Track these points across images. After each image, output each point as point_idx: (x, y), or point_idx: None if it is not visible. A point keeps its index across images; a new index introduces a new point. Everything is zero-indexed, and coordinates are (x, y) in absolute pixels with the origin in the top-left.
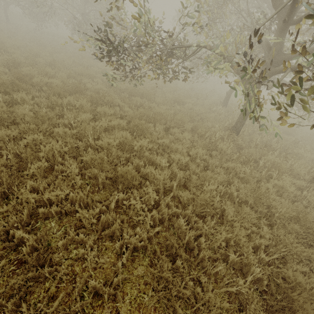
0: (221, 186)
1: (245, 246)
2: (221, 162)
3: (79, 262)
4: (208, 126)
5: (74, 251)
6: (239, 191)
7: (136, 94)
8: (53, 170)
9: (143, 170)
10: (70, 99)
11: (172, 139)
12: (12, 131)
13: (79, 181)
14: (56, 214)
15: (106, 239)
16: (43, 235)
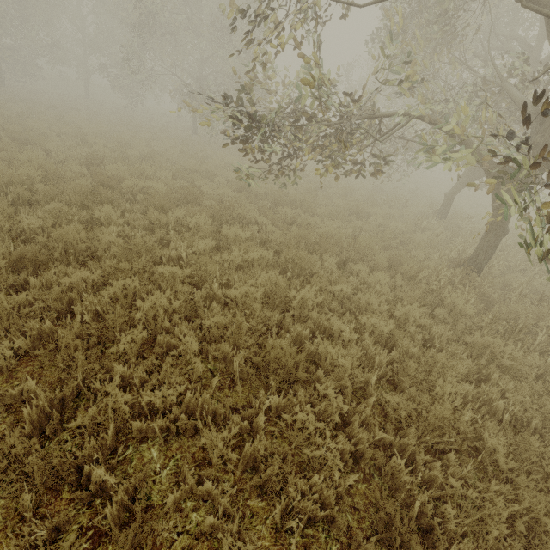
0: (465, 385)
1: (548, 534)
2: (455, 330)
3: (204, 543)
4: (417, 258)
5: (193, 517)
6: (503, 396)
7: (284, 201)
8: (153, 343)
9: (308, 347)
10: (179, 214)
11: (356, 284)
12: (91, 272)
13: (199, 368)
14: (159, 432)
15: (251, 492)
16: (141, 478)
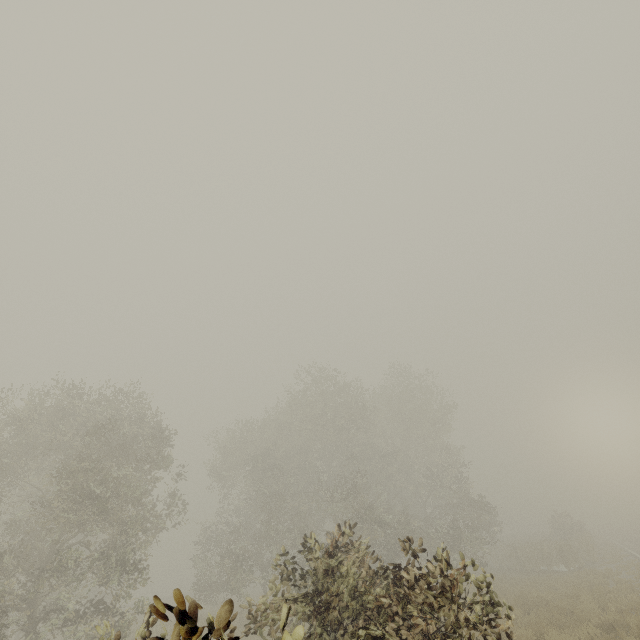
0: None
1: None
2: None
3: None
4: None
5: None
6: None
7: None
8: None
9: None
10: None
11: None
12: None
13: None
14: None
15: None
16: None
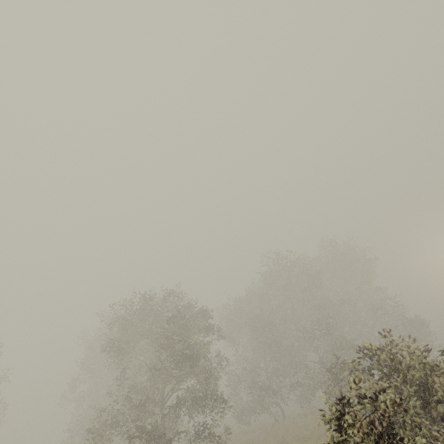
0: None
1: None
2: None
3: None
4: None
5: None
6: None
7: None
8: None
9: None
10: None
11: None
12: None
13: None
14: None
15: None
16: None
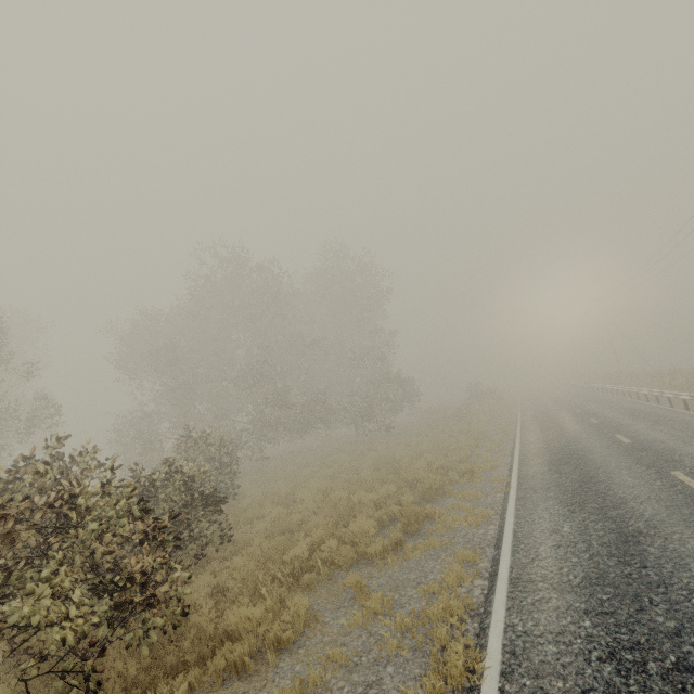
0: None
1: None
2: None
3: None
4: None
5: None
6: None
7: None
8: None
9: None
10: None
11: None
12: None
13: None
14: None
15: None
16: None
